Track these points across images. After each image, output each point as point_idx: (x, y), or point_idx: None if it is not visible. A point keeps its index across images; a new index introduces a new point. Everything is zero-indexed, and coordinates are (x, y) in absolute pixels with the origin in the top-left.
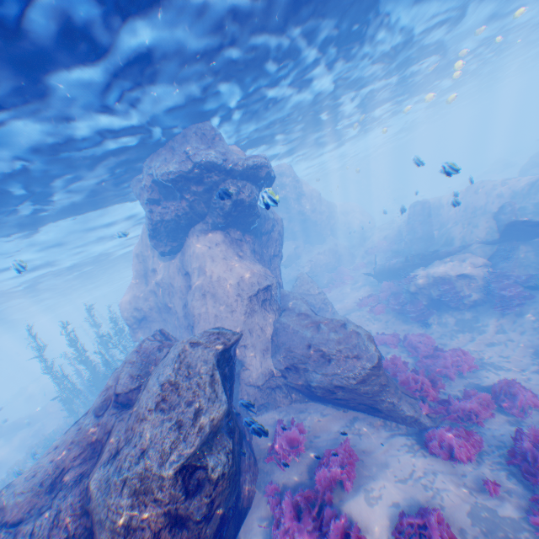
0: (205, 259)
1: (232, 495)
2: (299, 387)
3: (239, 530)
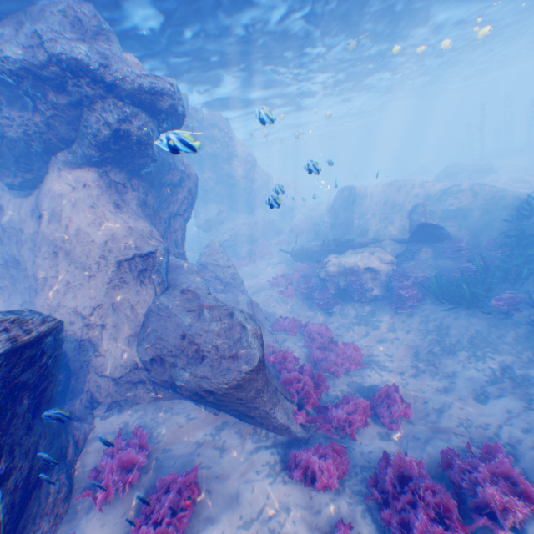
0: (66, 205)
1: None
2: (165, 384)
3: None
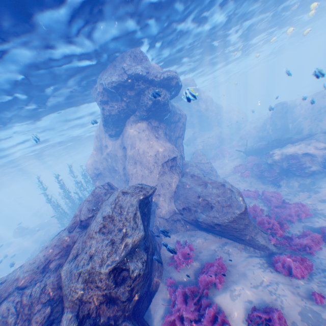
0: (135, 139)
1: (146, 285)
2: (191, 221)
3: (150, 303)
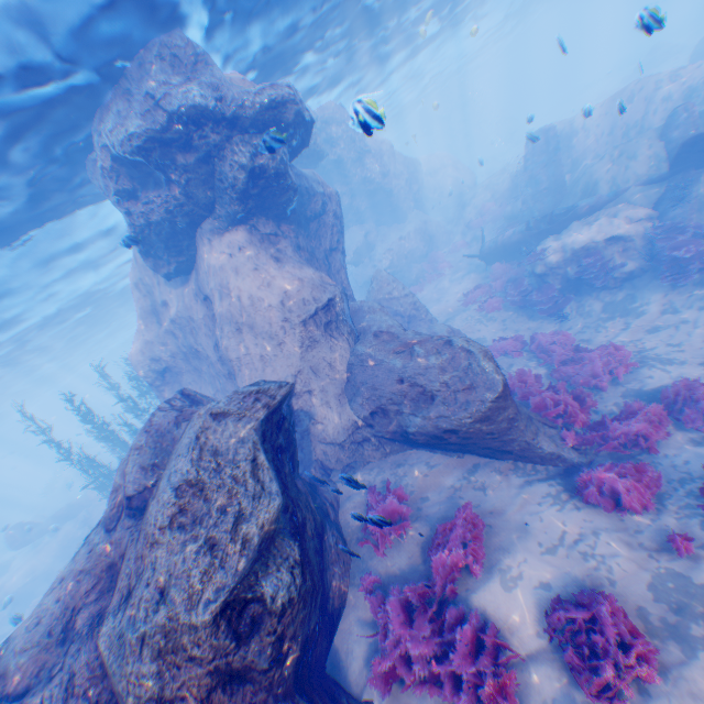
0: (229, 275)
1: (315, 610)
2: (393, 436)
3: (335, 638)
